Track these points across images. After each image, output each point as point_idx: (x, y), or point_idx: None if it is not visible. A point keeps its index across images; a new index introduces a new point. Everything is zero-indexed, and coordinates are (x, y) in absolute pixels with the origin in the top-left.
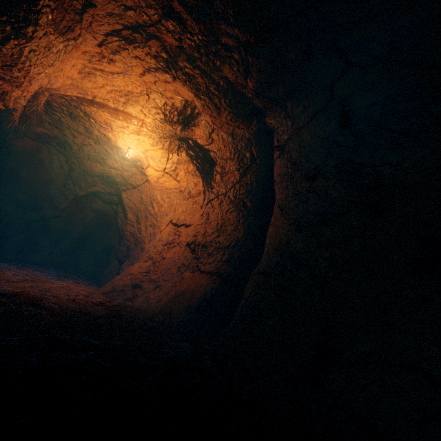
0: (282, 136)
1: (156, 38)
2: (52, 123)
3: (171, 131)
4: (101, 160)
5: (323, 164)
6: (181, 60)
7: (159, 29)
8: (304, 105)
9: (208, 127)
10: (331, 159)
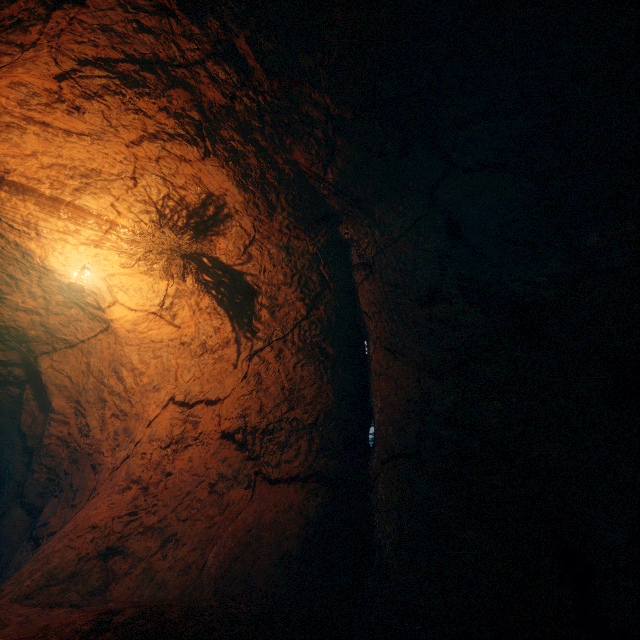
0: (367, 250)
1: (186, 87)
2: None
3: (173, 242)
4: None
5: (438, 284)
6: (226, 128)
7: (196, 74)
8: (398, 210)
9: (244, 237)
10: (448, 277)
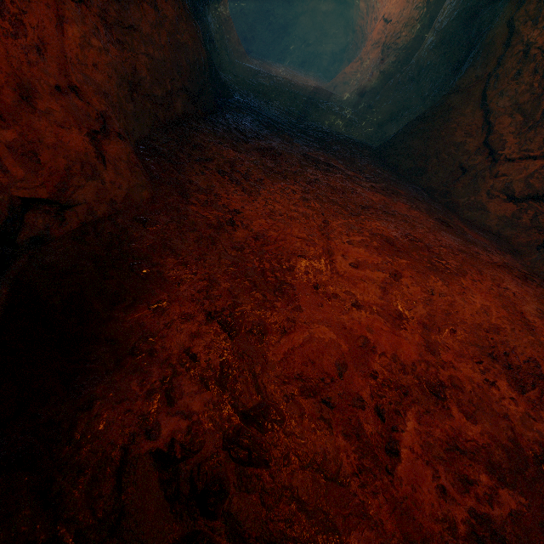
0: None
1: None
2: None
3: None
4: None
5: None
6: None
7: None
8: None
9: None
10: None
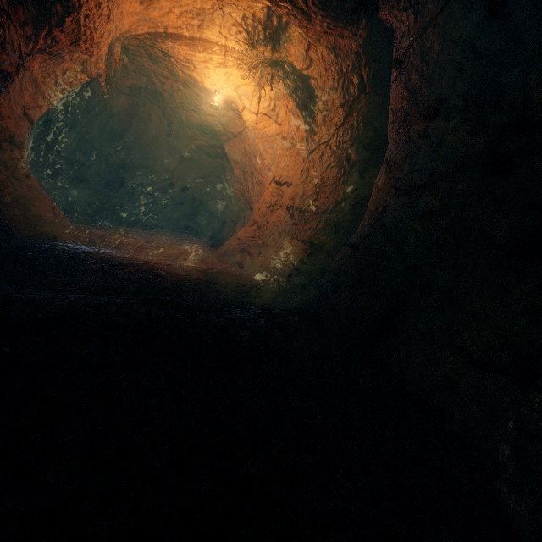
0: (401, 42)
1: None
2: (137, 71)
3: (258, 58)
4: (195, 108)
5: (449, 91)
6: None
7: None
8: None
9: (303, 42)
10: (461, 82)
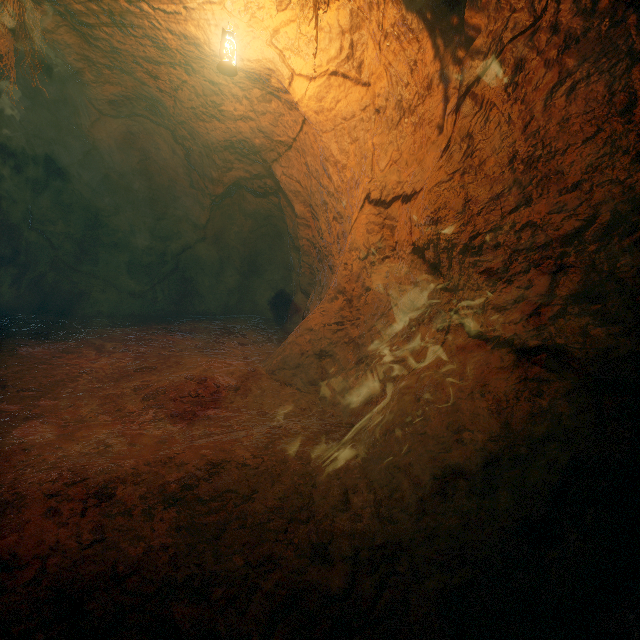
0: None
1: None
2: (112, 65)
3: None
4: (215, 111)
5: None
6: None
7: None
8: None
9: None
10: None
